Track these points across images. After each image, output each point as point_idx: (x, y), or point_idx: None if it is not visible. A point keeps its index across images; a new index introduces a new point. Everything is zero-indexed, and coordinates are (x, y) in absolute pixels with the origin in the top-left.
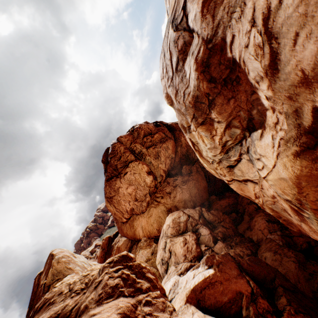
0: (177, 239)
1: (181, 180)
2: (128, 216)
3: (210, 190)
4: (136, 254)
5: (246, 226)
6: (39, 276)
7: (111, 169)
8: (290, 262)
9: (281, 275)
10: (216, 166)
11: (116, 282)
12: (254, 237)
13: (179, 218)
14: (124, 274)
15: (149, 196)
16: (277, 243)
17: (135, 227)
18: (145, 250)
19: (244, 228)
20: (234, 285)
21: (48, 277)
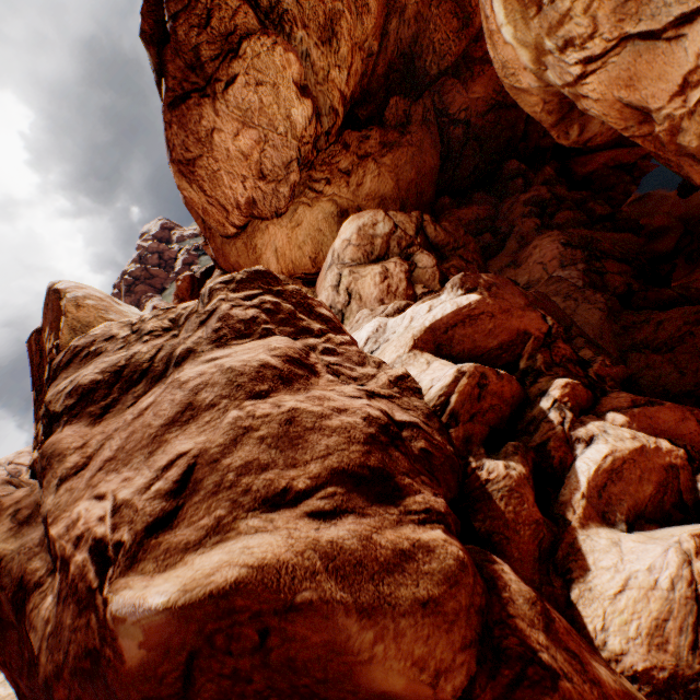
0: (367, 270)
1: (379, 142)
2: (242, 223)
3: (442, 182)
4: None
5: (506, 261)
6: (36, 337)
7: (178, 65)
8: (594, 310)
9: (577, 326)
10: (571, 3)
11: (252, 315)
12: (521, 279)
13: (373, 228)
14: (268, 304)
15: (297, 168)
16: (573, 284)
17: (260, 250)
18: None
19: (501, 265)
20: (516, 321)
21: (63, 334)
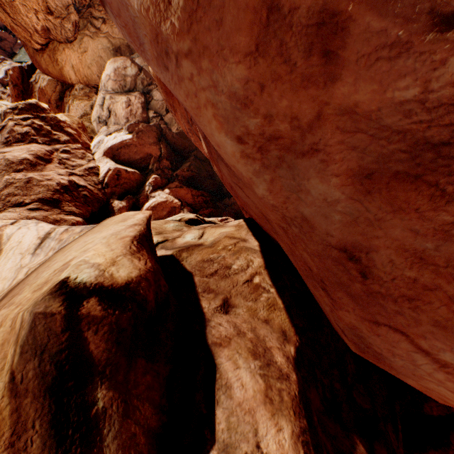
0: (119, 99)
1: None
2: (44, 42)
3: None
4: (69, 105)
5: None
6: None
7: None
8: None
9: None
10: None
11: (26, 131)
12: None
13: (125, 70)
14: (36, 125)
15: (75, 12)
16: None
17: (62, 64)
18: (82, 103)
19: None
20: (147, 150)
21: None
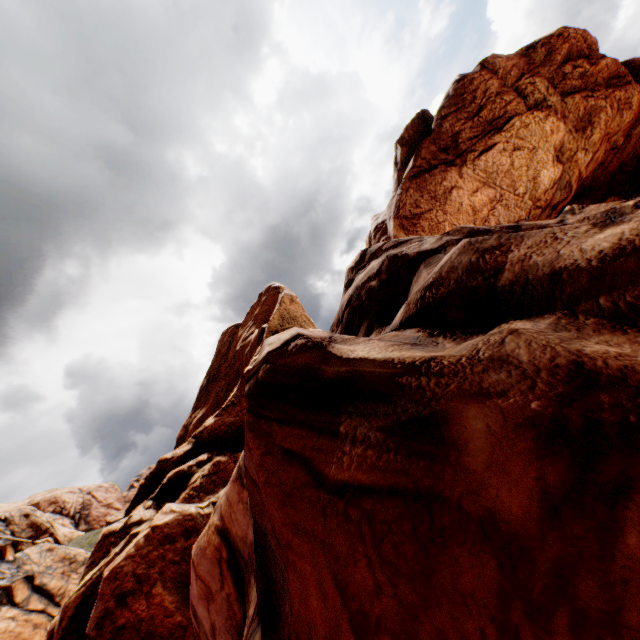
0: None
1: None
2: None
3: None
4: None
5: None
6: (232, 330)
7: (430, 150)
8: None
9: None
10: None
11: None
12: None
13: None
14: None
15: None
16: None
17: None
18: None
19: None
20: None
21: (273, 318)
